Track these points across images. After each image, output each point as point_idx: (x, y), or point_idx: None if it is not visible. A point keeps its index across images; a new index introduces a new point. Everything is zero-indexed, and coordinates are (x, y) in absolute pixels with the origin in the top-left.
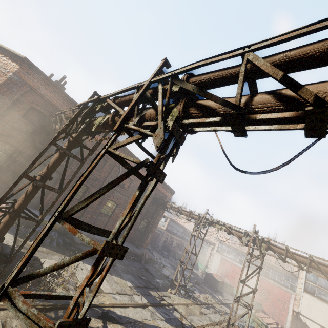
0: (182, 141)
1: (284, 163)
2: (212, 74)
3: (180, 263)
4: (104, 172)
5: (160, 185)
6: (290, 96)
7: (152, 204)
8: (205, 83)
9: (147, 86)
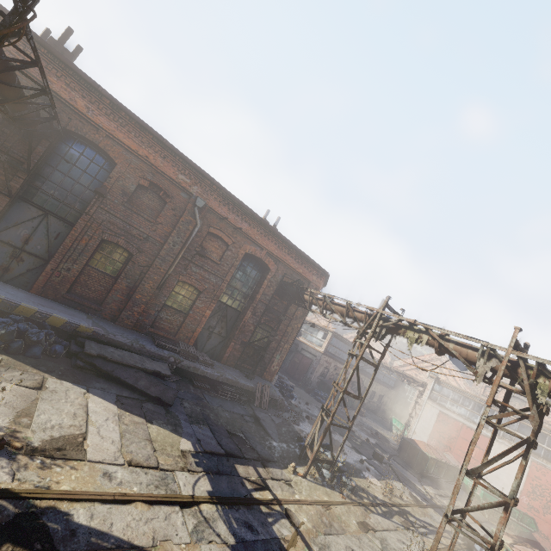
0: None
1: None
2: None
3: (321, 412)
4: (164, 225)
5: (293, 257)
6: None
7: (278, 297)
8: None
9: None
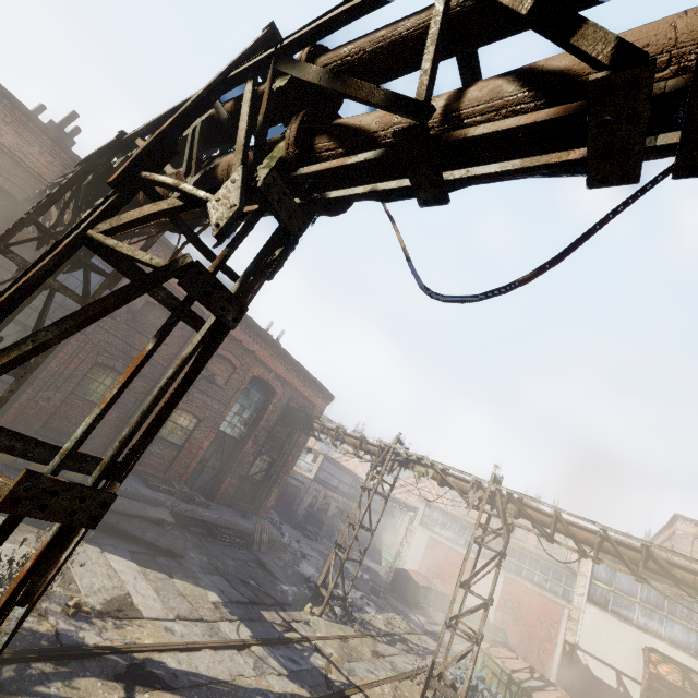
0: (298, 228)
1: (536, 270)
2: (369, 38)
3: (335, 548)
4: (169, 346)
5: (301, 380)
6: (554, 71)
7: (282, 422)
8: (353, 65)
9: (219, 87)
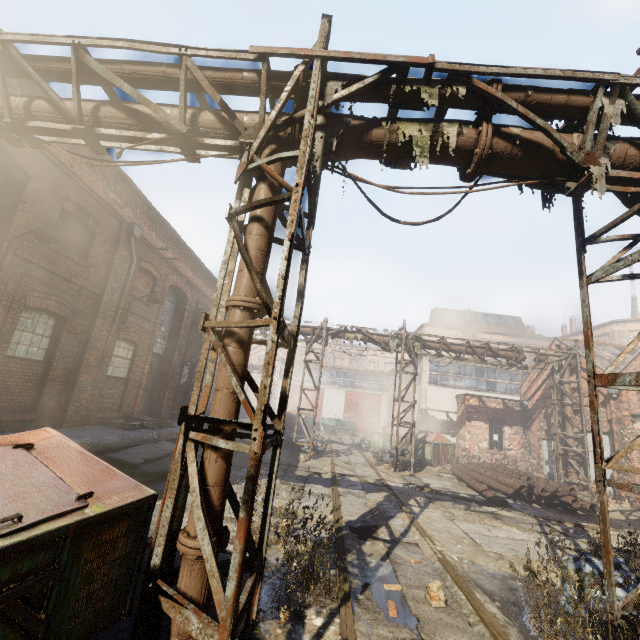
0: None
1: None
2: None
3: (298, 412)
4: (96, 268)
5: (203, 280)
6: None
7: (193, 327)
8: None
9: None
